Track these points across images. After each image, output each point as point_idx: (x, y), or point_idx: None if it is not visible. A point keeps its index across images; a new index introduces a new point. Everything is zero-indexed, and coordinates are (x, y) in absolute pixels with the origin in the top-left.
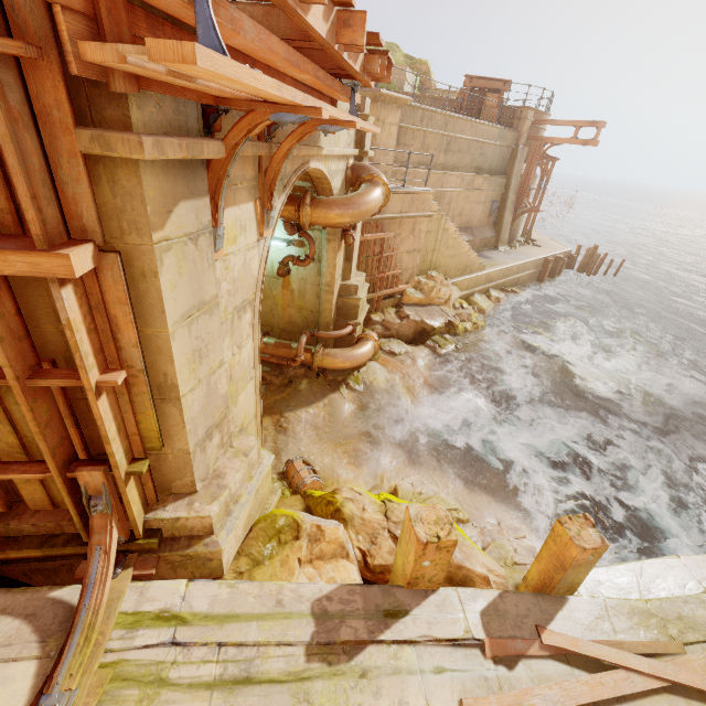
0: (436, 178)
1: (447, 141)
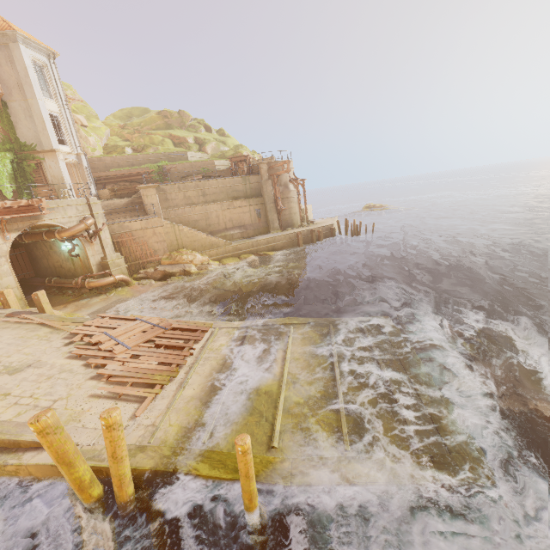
0: (200, 208)
1: (202, 191)
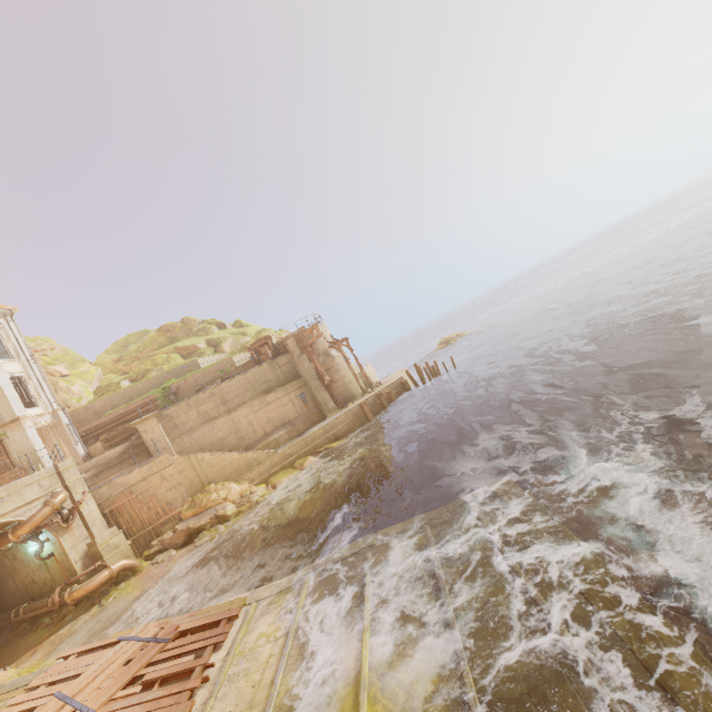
0: (223, 420)
1: (221, 399)
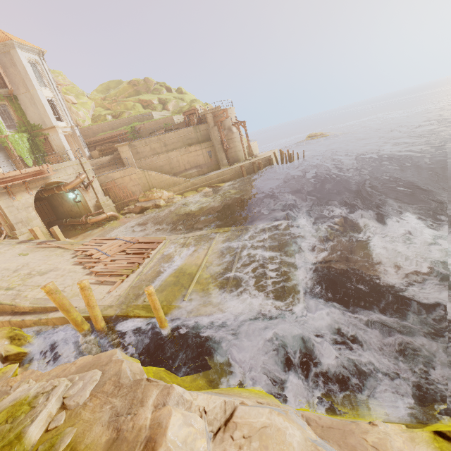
0: (163, 156)
1: (163, 143)
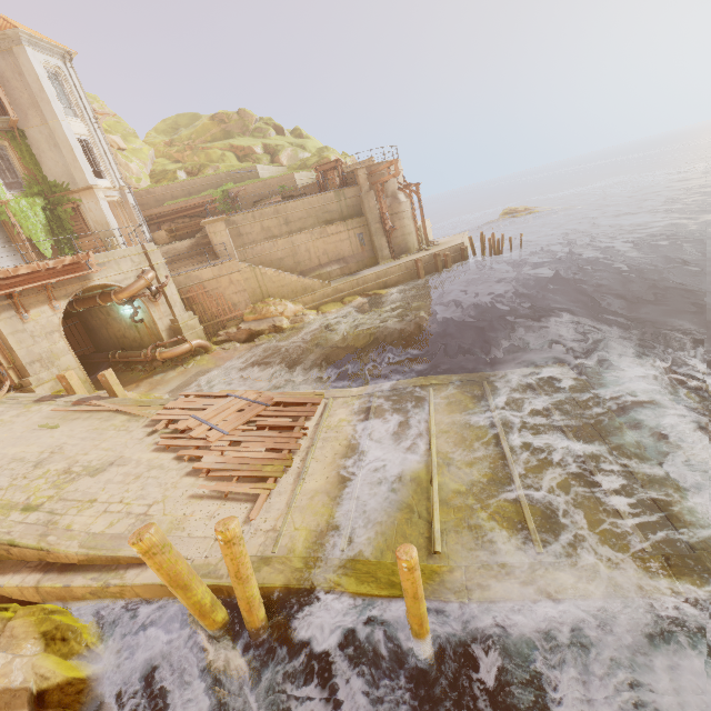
0: (284, 241)
1: (284, 218)
